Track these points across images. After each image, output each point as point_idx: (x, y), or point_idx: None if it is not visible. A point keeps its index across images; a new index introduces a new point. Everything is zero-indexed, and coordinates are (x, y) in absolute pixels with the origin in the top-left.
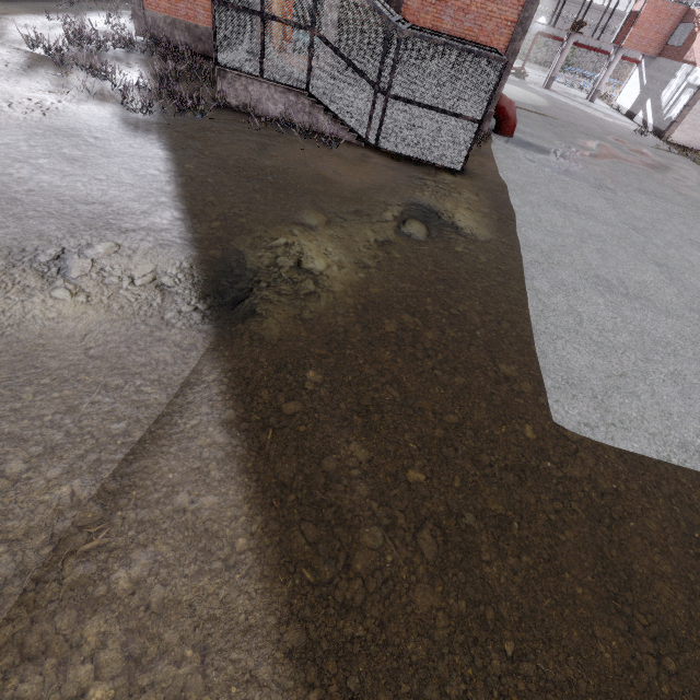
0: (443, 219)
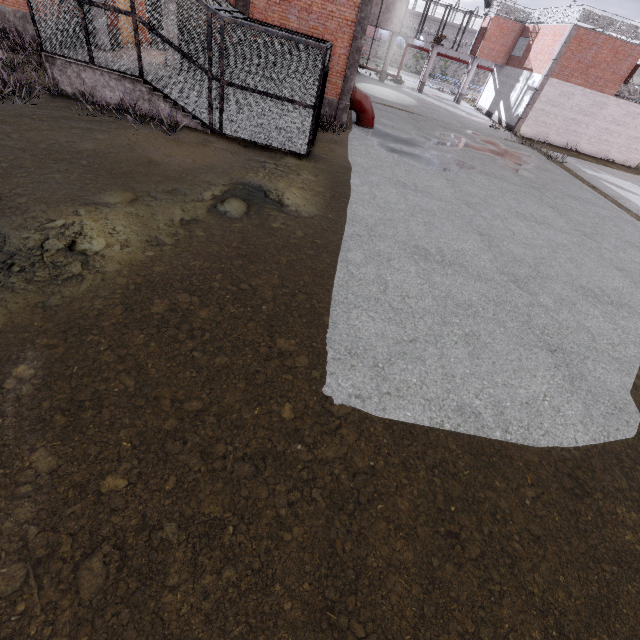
0: (270, 197)
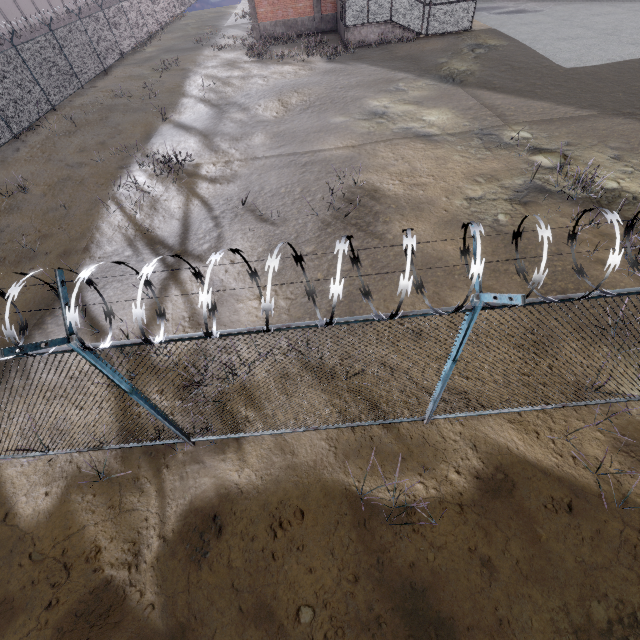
0: (484, 45)
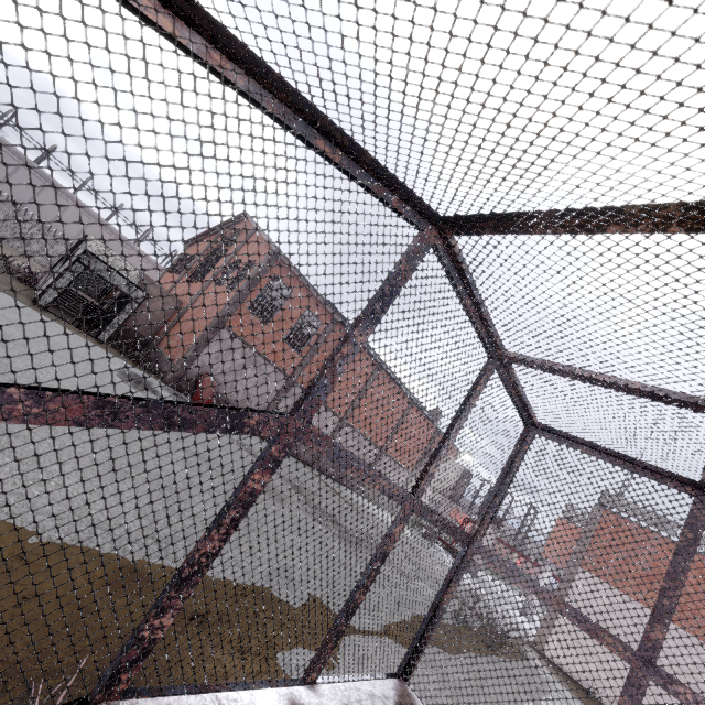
0: None
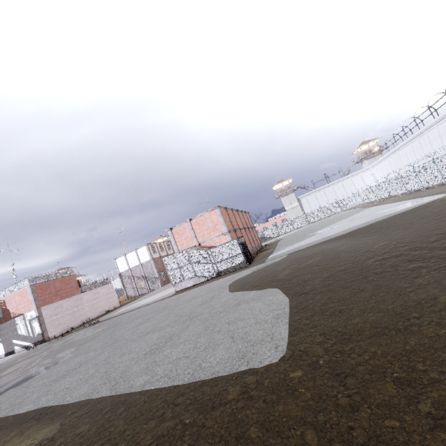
0: None
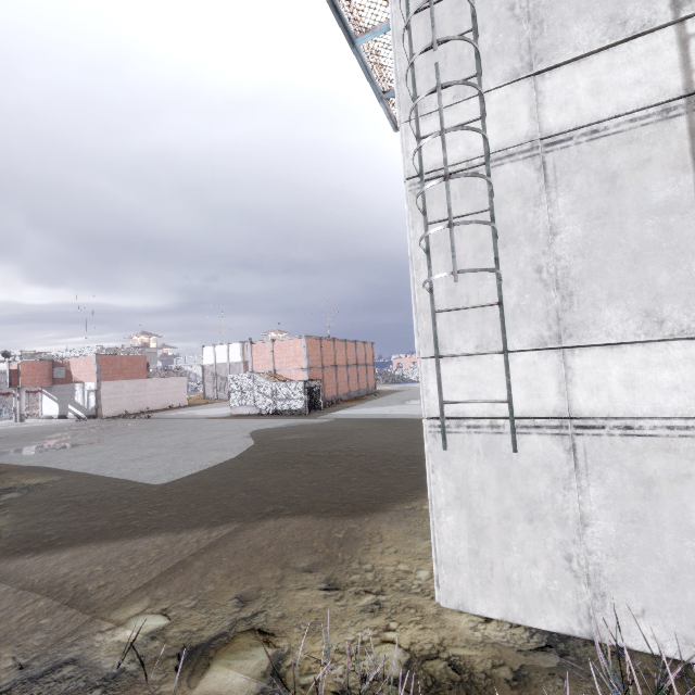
0: (19, 486)
